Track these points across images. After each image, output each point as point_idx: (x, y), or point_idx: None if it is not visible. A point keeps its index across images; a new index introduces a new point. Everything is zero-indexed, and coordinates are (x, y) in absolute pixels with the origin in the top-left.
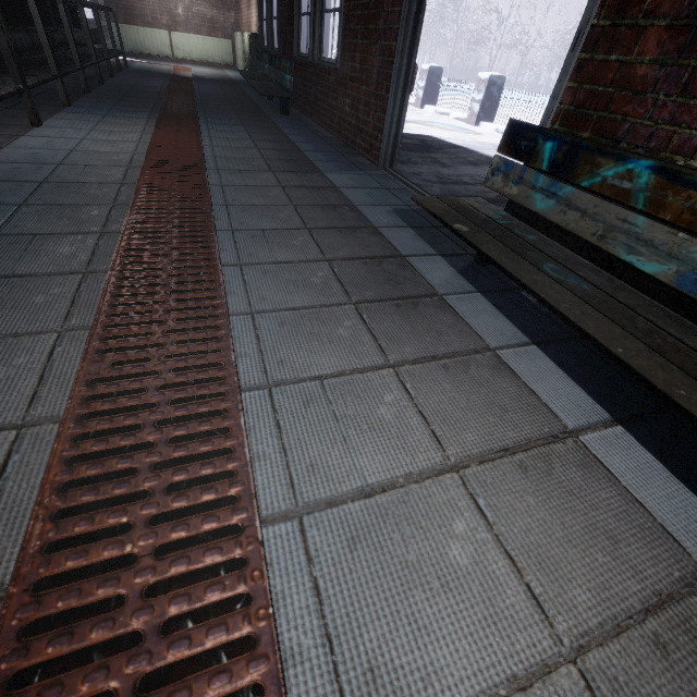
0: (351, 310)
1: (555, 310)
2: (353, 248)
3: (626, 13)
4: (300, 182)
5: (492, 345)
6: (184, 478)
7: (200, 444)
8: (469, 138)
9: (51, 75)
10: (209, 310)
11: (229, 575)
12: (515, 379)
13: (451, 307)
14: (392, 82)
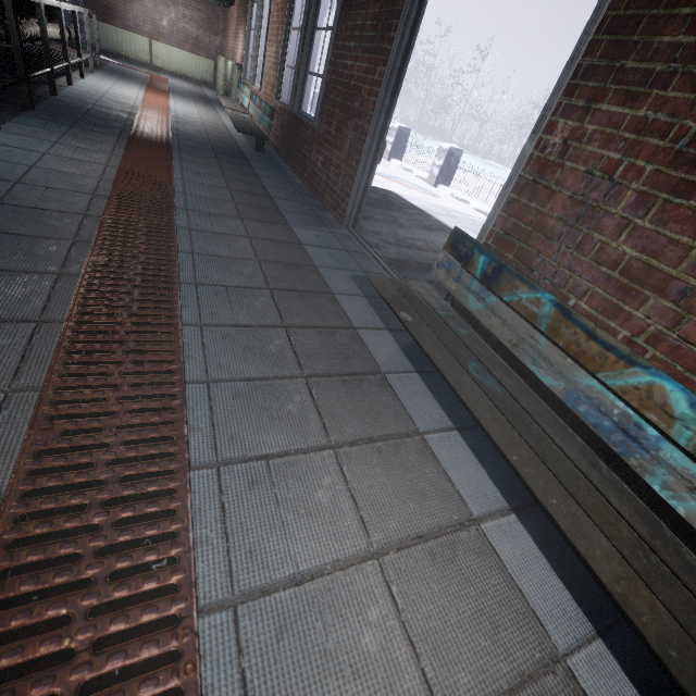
0: (302, 385)
1: (472, 413)
2: (310, 315)
3: (544, 176)
4: (267, 234)
5: (421, 429)
6: (127, 565)
7: (146, 528)
8: (428, 199)
9: (18, 78)
10: (166, 376)
11: (163, 669)
12: (436, 465)
13: (391, 387)
14: (362, 157)
